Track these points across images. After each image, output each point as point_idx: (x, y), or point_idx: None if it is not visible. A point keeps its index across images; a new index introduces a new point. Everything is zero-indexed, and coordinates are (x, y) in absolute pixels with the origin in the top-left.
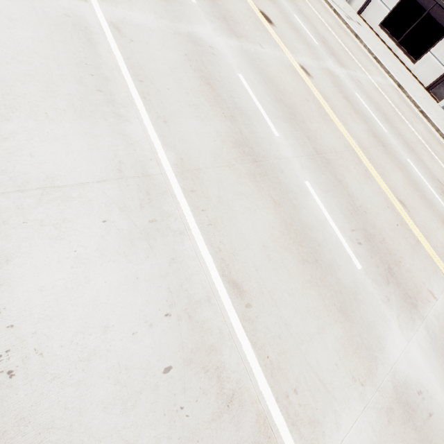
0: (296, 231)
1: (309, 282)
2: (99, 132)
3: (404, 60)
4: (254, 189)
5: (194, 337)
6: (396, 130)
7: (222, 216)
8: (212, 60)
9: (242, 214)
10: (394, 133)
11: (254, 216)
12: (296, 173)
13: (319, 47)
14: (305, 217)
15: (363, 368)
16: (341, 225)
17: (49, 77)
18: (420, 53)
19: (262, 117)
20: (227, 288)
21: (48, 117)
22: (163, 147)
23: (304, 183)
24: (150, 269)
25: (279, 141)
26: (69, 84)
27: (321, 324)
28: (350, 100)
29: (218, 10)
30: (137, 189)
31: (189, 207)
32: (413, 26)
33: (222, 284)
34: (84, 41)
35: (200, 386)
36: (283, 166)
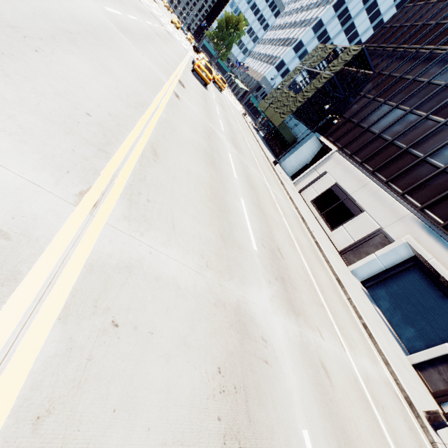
0: None
1: None
2: None
3: (324, 227)
4: None
5: None
6: (256, 196)
7: None
8: None
9: None
10: (249, 190)
11: None
12: None
13: (223, 131)
14: None
15: None
16: None
17: None
18: (336, 225)
19: None
20: None
21: None
22: None
23: None
24: None
25: None
26: None
27: None
28: (213, 141)
29: (127, 30)
30: None
31: None
32: (332, 206)
33: None
34: None
35: None
36: None
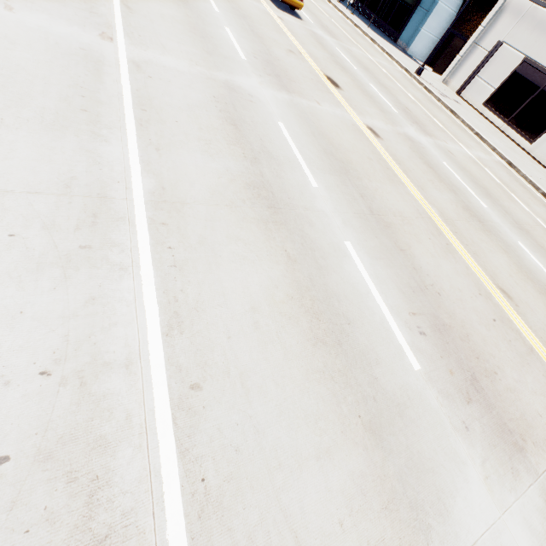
0: (314, 298)
1: (318, 371)
2: (61, 145)
3: (517, 139)
4: (260, 237)
5: (76, 417)
6: (502, 207)
7: (197, 260)
8: (248, 105)
9: (231, 263)
10: (498, 210)
11: (250, 268)
12: (333, 229)
13: (398, 114)
14: (334, 283)
15: (399, 542)
16: (394, 303)
17: (28, 91)
18: (537, 132)
19: (299, 165)
20: (167, 354)
21: (2, 123)
22: (142, 172)
23: (344, 243)
24: (49, 304)
25: (317, 192)
26: (49, 100)
27: (326, 443)
28: (434, 167)
29: (271, 69)
30: (81, 209)
31: (150, 240)
32: (525, 103)
33: (160, 347)
34: (91, 69)
35: (46, 505)
36: (314, 219)
